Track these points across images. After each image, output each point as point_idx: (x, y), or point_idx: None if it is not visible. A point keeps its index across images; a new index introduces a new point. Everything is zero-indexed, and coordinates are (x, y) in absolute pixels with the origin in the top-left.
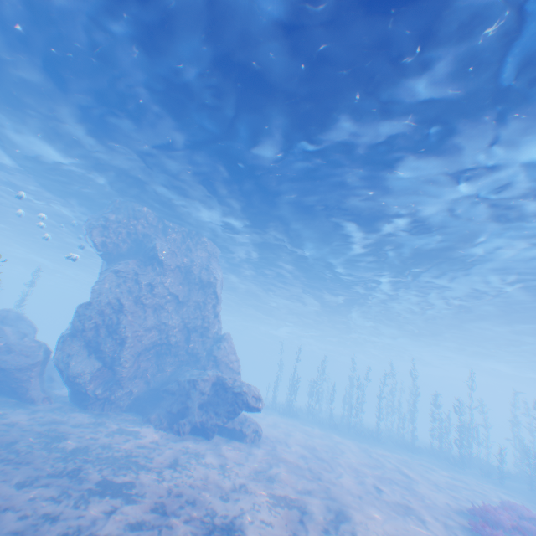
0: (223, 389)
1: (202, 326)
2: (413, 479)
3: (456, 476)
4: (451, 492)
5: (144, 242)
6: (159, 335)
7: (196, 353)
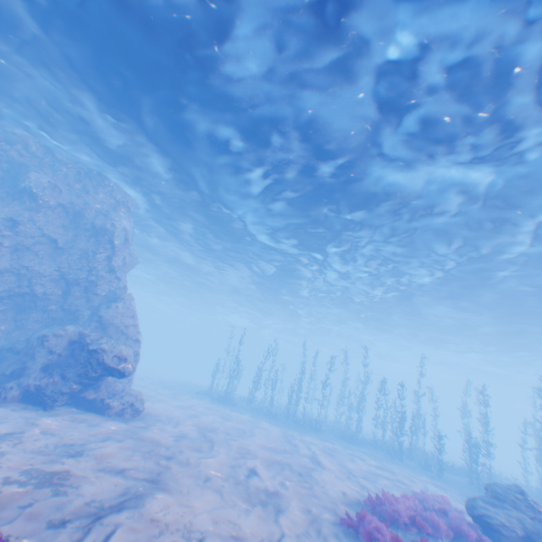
0: (81, 347)
1: (87, 279)
2: (322, 466)
3: (387, 467)
4: (364, 480)
5: (19, 173)
6: (19, 283)
7: (76, 311)
